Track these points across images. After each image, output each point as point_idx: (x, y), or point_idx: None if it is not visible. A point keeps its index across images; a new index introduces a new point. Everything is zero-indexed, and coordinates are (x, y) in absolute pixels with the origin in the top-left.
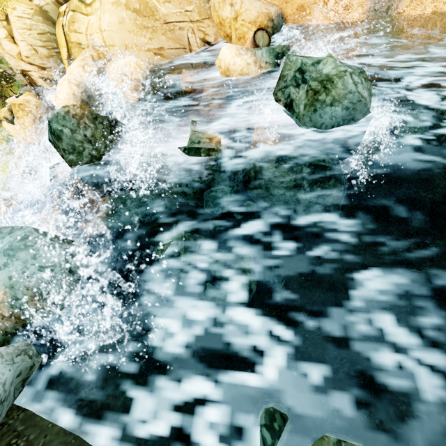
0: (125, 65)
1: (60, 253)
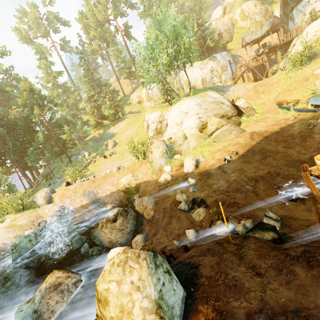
0: None
1: None
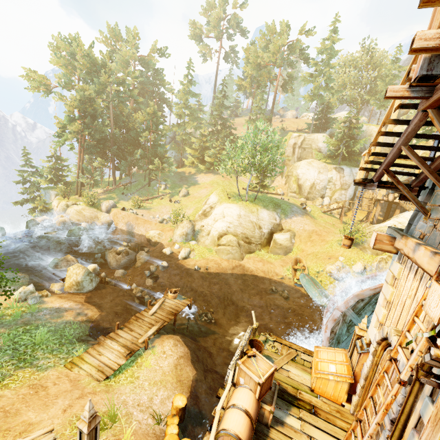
0: (61, 218)
1: (3, 232)
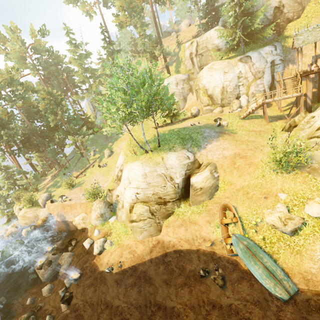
0: (8, 232)
1: None
